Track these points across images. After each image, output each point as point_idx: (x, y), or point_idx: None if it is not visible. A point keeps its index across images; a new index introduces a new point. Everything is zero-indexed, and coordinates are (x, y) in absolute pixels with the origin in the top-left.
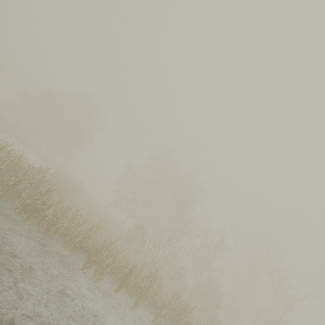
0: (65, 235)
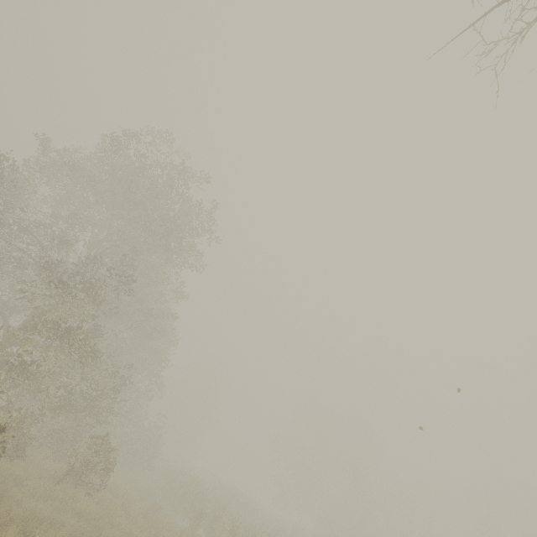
0: None
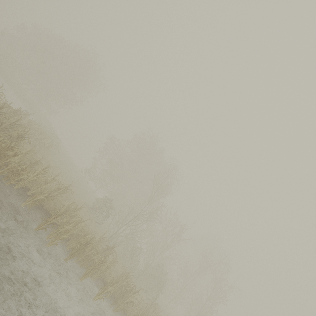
0: (27, 189)
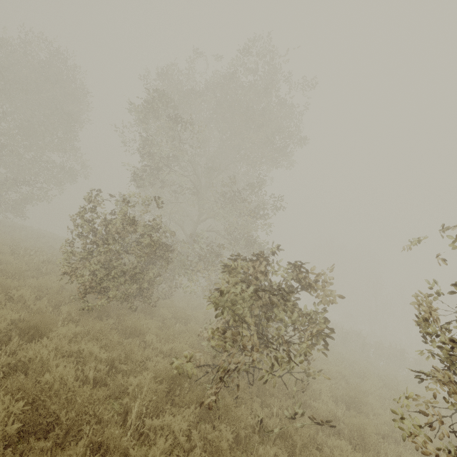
0: None
